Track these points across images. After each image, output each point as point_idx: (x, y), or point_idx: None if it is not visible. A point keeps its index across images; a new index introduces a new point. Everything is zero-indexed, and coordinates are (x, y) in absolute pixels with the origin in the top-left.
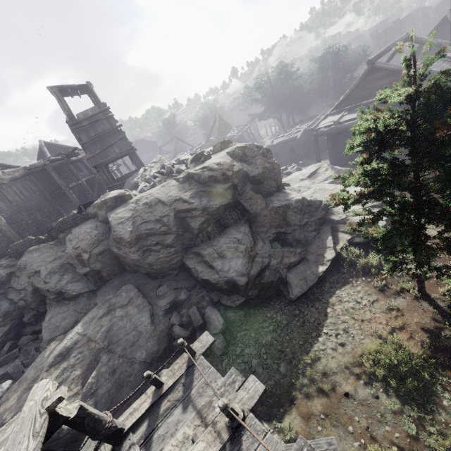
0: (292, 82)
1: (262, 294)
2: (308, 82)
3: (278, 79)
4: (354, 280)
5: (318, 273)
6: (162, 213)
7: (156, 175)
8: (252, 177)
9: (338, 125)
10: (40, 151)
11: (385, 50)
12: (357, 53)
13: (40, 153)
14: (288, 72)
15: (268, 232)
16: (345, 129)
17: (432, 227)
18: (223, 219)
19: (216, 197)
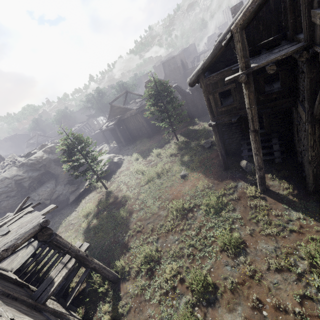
0: (106, 97)
1: (60, 206)
2: (112, 98)
3: (98, 96)
4: (93, 191)
5: (80, 191)
6: (8, 183)
7: (7, 165)
8: (54, 160)
9: (107, 127)
10: None
11: (116, 98)
12: (131, 85)
13: None
14: (103, 93)
15: (64, 181)
16: (110, 129)
17: (124, 167)
18: (42, 179)
19: (37, 171)
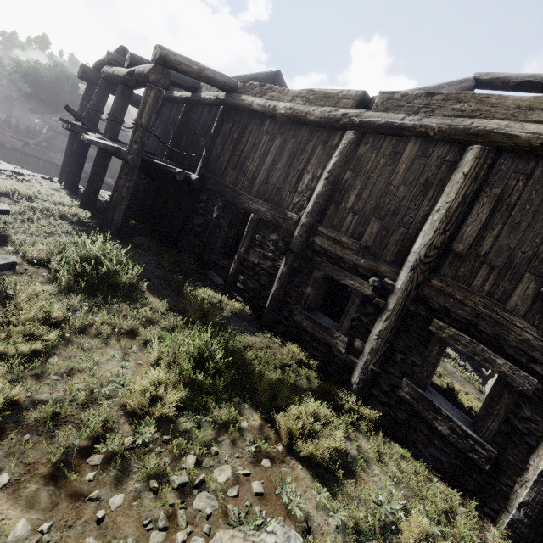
0: None
1: None
2: None
3: None
4: None
5: None
6: None
7: None
8: None
9: None
10: (258, 79)
11: None
12: None
13: (251, 80)
14: None
15: None
16: None
17: None
18: None
19: None
